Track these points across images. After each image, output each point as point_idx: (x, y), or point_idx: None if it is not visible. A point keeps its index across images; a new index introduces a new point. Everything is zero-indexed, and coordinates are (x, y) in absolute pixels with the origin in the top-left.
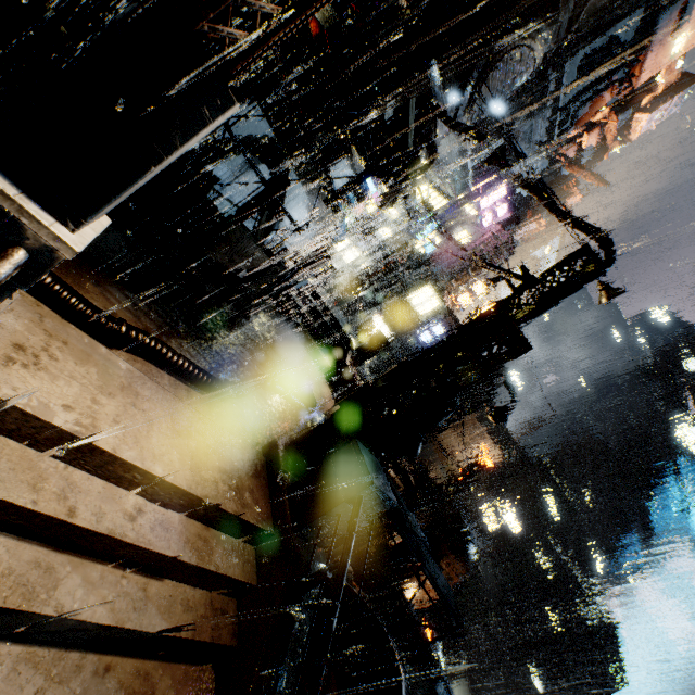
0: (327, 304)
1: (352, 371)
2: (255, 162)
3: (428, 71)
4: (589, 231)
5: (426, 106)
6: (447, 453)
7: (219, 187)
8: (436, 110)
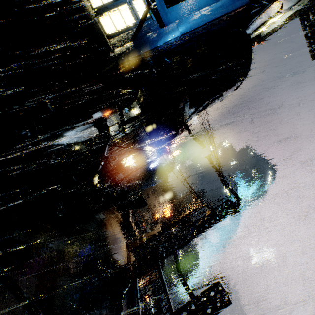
0: (117, 179)
1: (133, 225)
2: (90, 124)
3: (185, 106)
4: (234, 194)
5: (182, 123)
6: (152, 207)
7: (67, 136)
8: (186, 128)
